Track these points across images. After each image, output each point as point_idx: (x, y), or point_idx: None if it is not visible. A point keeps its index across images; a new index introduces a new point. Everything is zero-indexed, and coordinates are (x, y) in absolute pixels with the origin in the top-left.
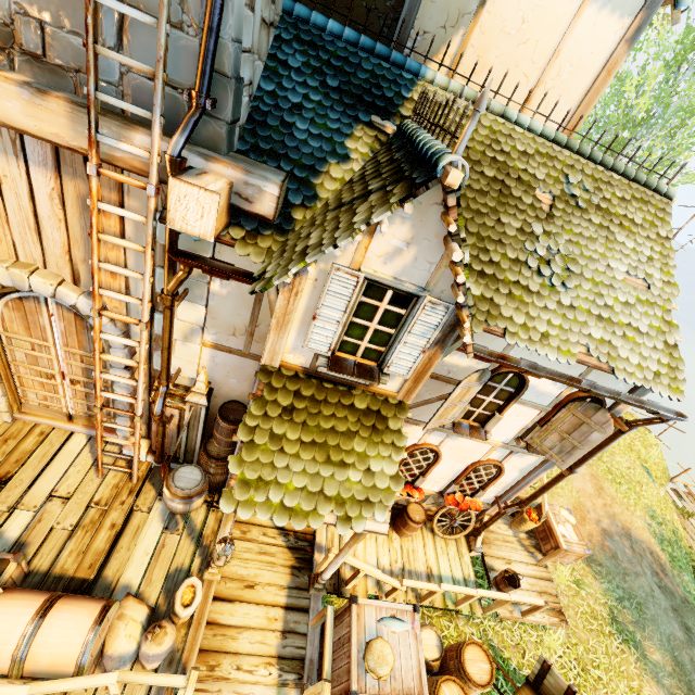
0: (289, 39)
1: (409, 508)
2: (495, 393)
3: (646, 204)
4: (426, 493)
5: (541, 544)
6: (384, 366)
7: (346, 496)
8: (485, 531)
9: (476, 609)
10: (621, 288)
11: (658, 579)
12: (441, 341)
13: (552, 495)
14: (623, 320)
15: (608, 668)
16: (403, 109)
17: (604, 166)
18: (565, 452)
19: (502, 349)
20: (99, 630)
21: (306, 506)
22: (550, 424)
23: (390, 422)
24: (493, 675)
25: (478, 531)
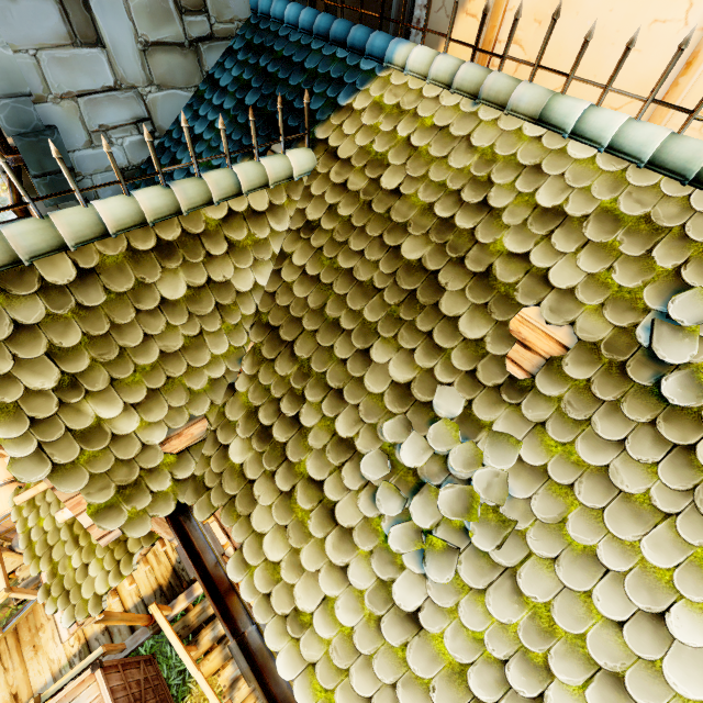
0: (238, 49)
1: None
2: None
3: None
4: None
5: None
6: None
7: (60, 571)
8: None
9: None
10: None
11: None
12: None
13: None
14: None
15: None
16: (322, 127)
17: None
18: None
19: None
20: (8, 515)
21: (38, 549)
22: None
23: (131, 538)
24: None
25: None
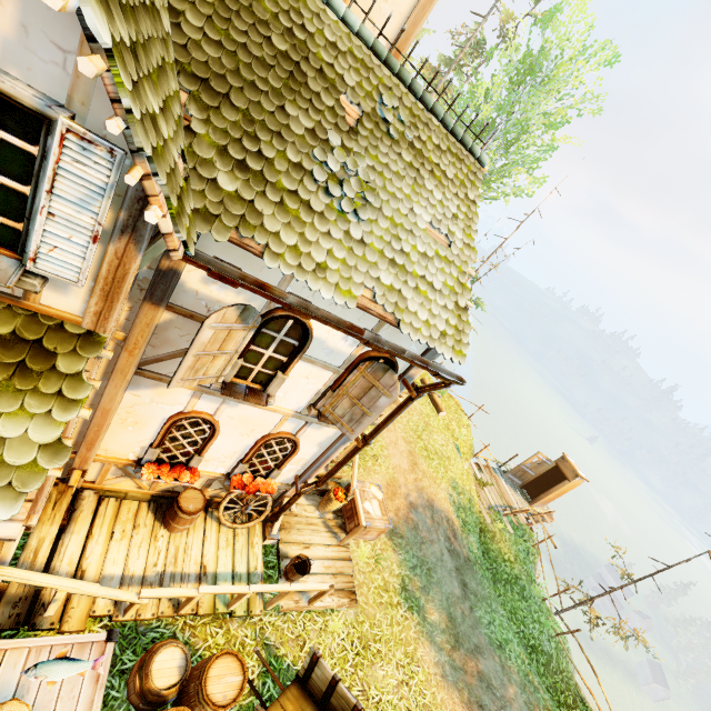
0: None
1: (183, 496)
2: (275, 346)
3: (460, 162)
4: (208, 476)
5: (347, 523)
6: (29, 259)
7: None
8: (288, 515)
9: (255, 607)
10: (422, 237)
11: (449, 543)
12: (130, 228)
13: (368, 473)
14: (418, 272)
15: (389, 639)
16: None
17: (424, 105)
18: (355, 420)
19: (276, 283)
20: None
21: None
22: (342, 388)
23: (60, 362)
24: (243, 689)
25: (275, 516)
